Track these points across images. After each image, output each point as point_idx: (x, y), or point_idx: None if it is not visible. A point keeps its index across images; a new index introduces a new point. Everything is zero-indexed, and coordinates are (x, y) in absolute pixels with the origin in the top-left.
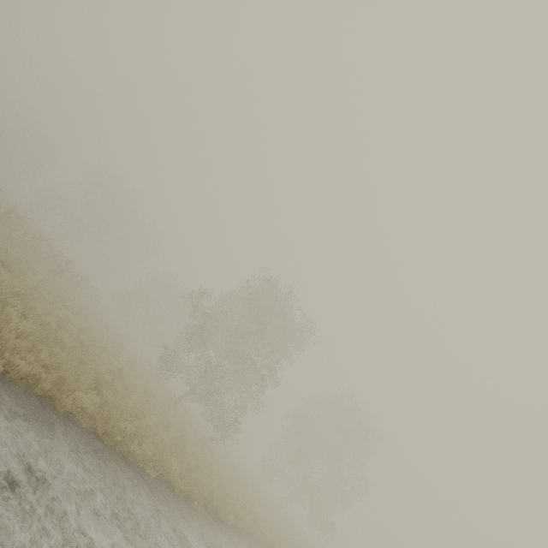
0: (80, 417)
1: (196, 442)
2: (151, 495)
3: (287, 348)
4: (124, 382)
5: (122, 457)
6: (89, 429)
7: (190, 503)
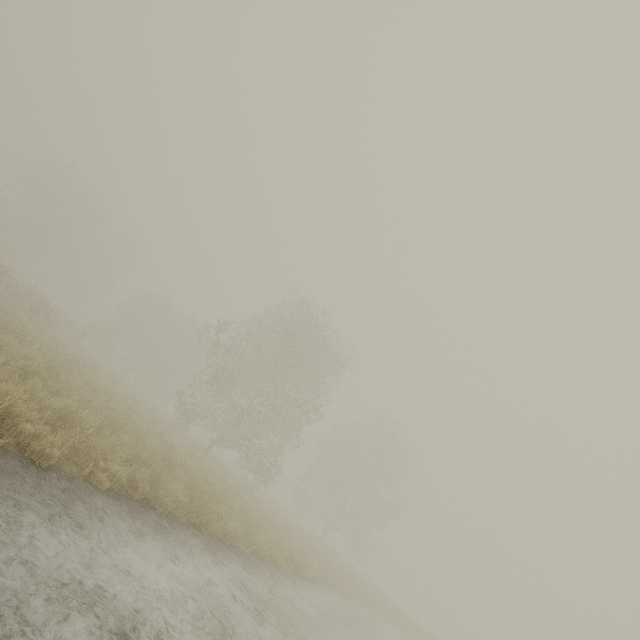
0: (175, 511)
1: (246, 496)
2: (259, 574)
3: (323, 380)
4: (175, 450)
5: (221, 542)
6: (186, 521)
7: (280, 569)
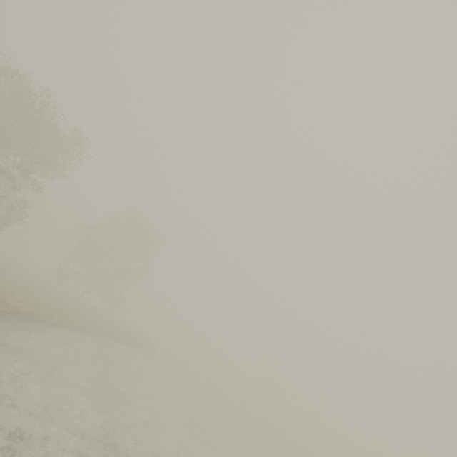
0: None
1: None
2: None
3: (54, 161)
4: None
5: None
6: None
7: None
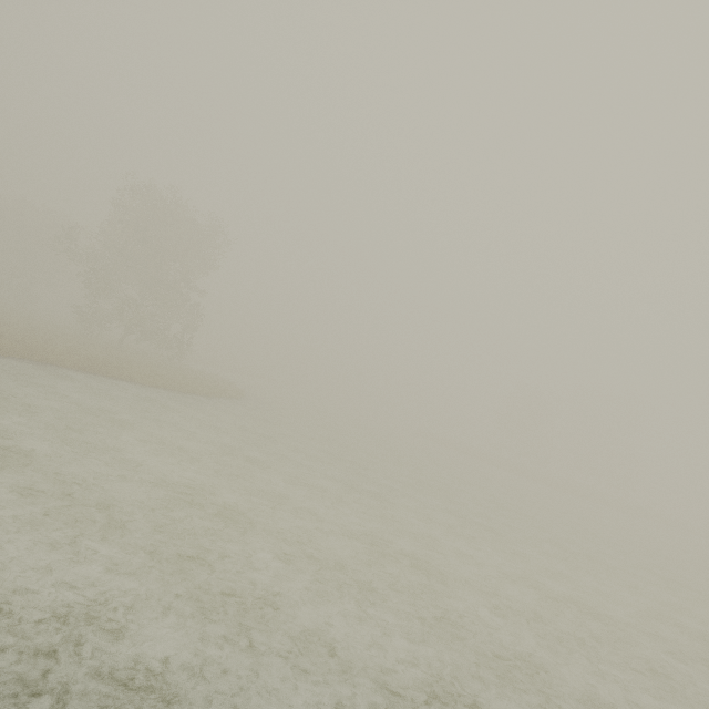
0: None
1: None
2: None
3: None
4: None
5: None
6: None
7: None
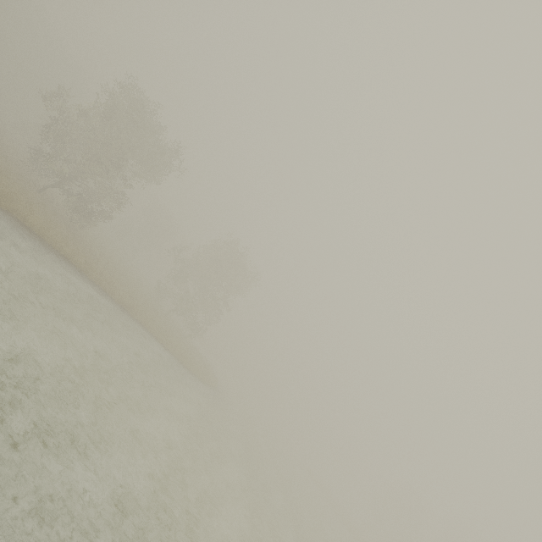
0: None
1: (24, 193)
2: None
3: (154, 168)
4: None
5: None
6: None
7: None
